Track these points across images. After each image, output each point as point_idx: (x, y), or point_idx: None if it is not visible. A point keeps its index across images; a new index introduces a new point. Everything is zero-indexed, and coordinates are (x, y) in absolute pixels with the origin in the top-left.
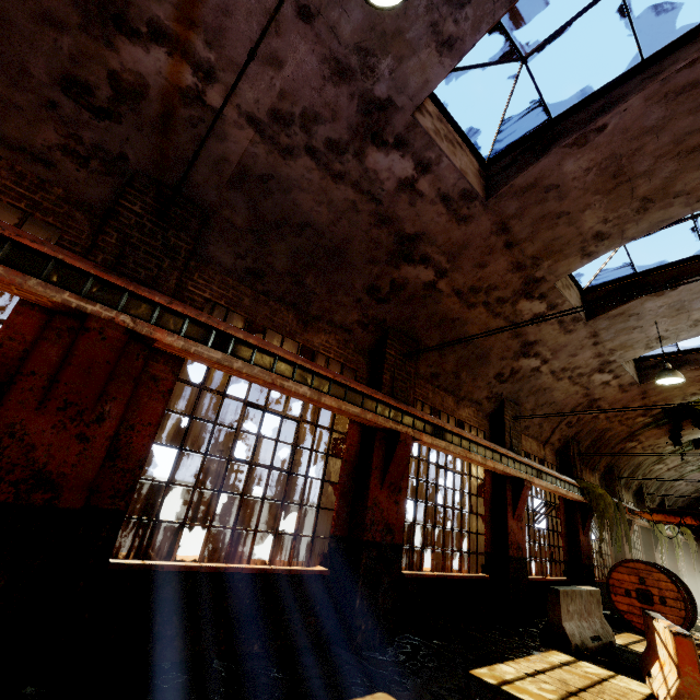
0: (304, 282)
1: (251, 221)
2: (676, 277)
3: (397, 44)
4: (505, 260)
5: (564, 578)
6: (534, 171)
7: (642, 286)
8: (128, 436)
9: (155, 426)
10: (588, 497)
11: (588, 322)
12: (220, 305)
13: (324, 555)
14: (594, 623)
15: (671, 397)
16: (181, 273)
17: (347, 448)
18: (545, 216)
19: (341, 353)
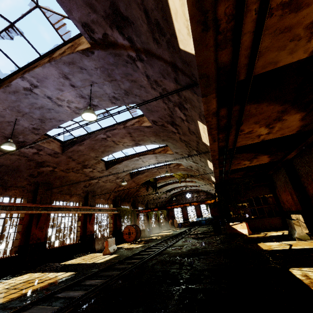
0: (4, 178)
1: None
2: (122, 161)
3: (23, 134)
4: (74, 162)
5: (112, 235)
6: (72, 149)
7: (116, 162)
8: None
9: None
10: (120, 211)
11: (107, 170)
12: None
13: (16, 251)
14: None
15: (141, 181)
16: None
17: (24, 221)
18: (80, 155)
19: (21, 194)
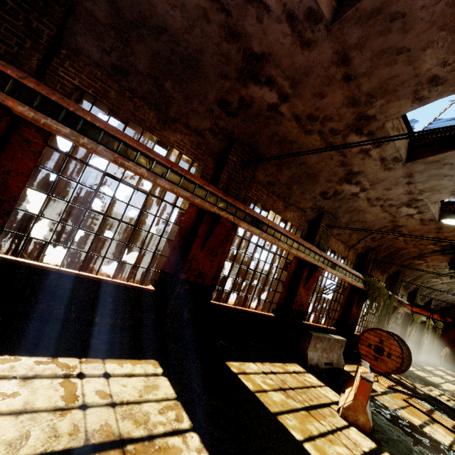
0: (164, 86)
1: (112, 17)
2: None
3: None
4: (342, 94)
5: (333, 328)
6: None
7: None
8: (5, 178)
9: (27, 175)
10: (368, 287)
11: (407, 163)
12: (88, 93)
13: (155, 280)
14: (332, 356)
15: None
16: (42, 56)
17: (184, 220)
18: (385, 50)
19: (193, 152)
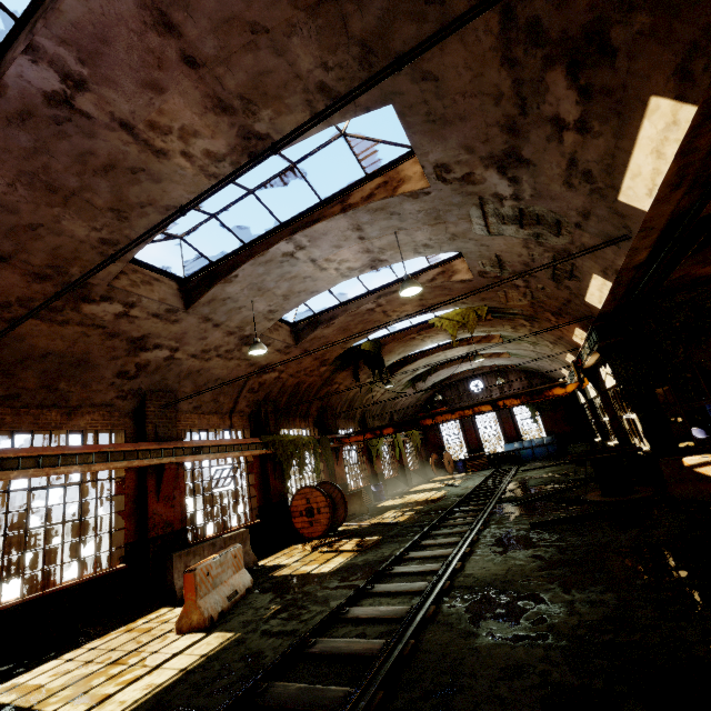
0: None
1: None
2: (233, 266)
3: None
4: (13, 273)
5: (258, 520)
6: None
7: (217, 274)
8: None
9: None
10: (274, 447)
11: (189, 310)
12: None
13: None
14: None
15: (331, 349)
16: None
17: None
18: (13, 228)
19: None
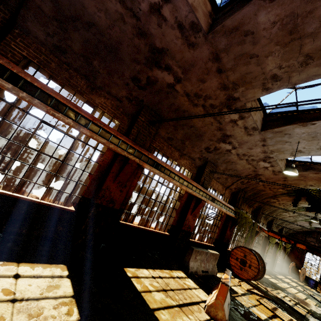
0: (92, 63)
1: (54, 12)
2: (317, 117)
3: None
4: (217, 81)
5: (213, 245)
6: (238, 16)
7: (297, 118)
8: None
9: None
10: (238, 216)
11: (261, 132)
12: (34, 62)
13: (76, 203)
14: (208, 266)
15: (299, 184)
16: None
17: (102, 160)
18: (243, 54)
19: (113, 112)
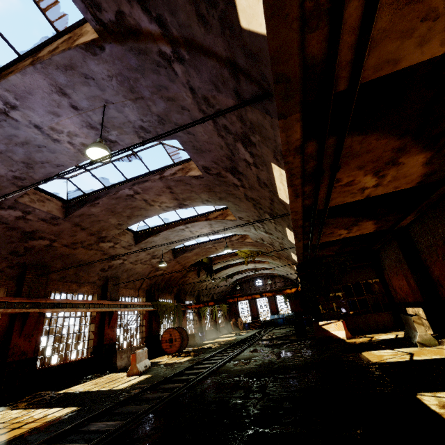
0: None
1: None
2: (159, 231)
3: None
4: (85, 233)
5: (145, 343)
6: (80, 211)
7: (151, 233)
8: None
9: None
10: (157, 307)
11: (136, 245)
12: None
13: None
14: None
15: (189, 261)
16: None
17: (0, 325)
18: (93, 221)
19: None
